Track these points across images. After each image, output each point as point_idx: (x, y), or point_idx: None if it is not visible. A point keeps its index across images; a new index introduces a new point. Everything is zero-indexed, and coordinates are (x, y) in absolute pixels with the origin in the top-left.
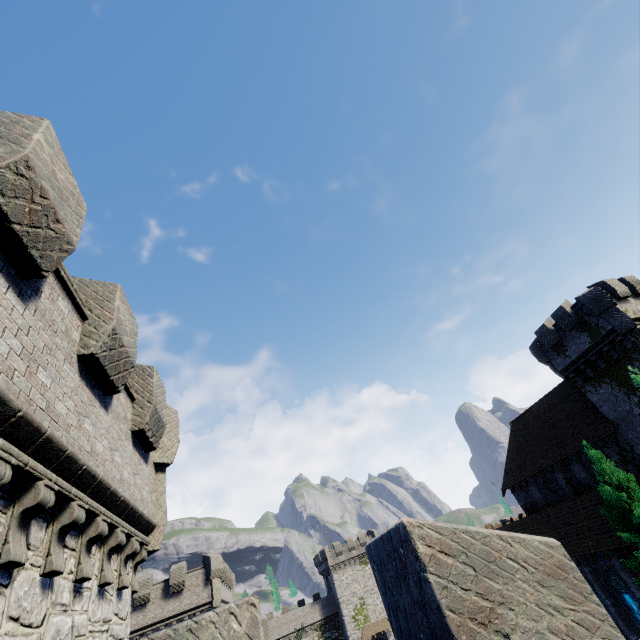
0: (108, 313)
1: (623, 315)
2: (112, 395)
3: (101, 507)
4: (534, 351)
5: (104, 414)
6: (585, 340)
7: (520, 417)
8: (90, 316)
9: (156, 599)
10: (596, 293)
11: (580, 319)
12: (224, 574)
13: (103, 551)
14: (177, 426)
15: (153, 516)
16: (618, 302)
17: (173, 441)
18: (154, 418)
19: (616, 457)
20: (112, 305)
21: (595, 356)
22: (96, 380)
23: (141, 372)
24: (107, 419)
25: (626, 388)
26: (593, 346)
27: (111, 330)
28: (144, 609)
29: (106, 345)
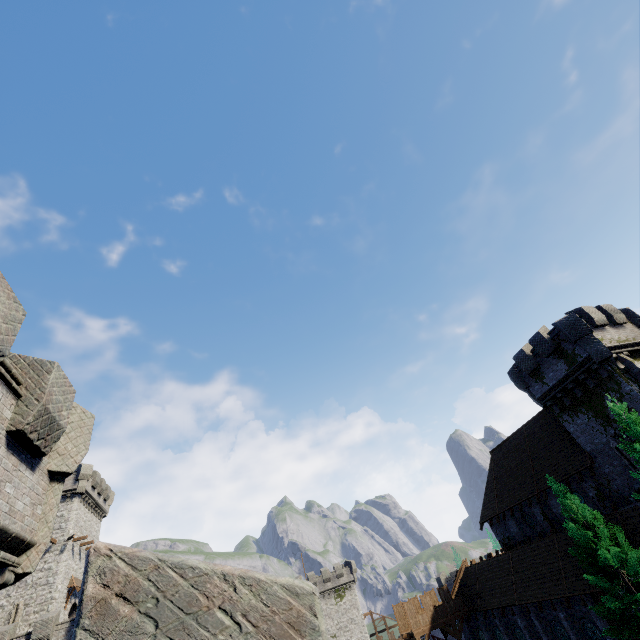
0: None
1: (599, 343)
2: None
3: None
4: (512, 377)
5: None
6: (562, 367)
7: (500, 446)
8: None
9: None
10: (572, 319)
11: (557, 345)
12: None
13: None
14: (90, 432)
15: (33, 532)
16: (595, 330)
17: (80, 448)
18: (43, 419)
19: (593, 492)
20: None
21: (572, 384)
22: None
23: (39, 367)
24: None
25: (602, 419)
26: (570, 374)
27: None
28: None
29: None
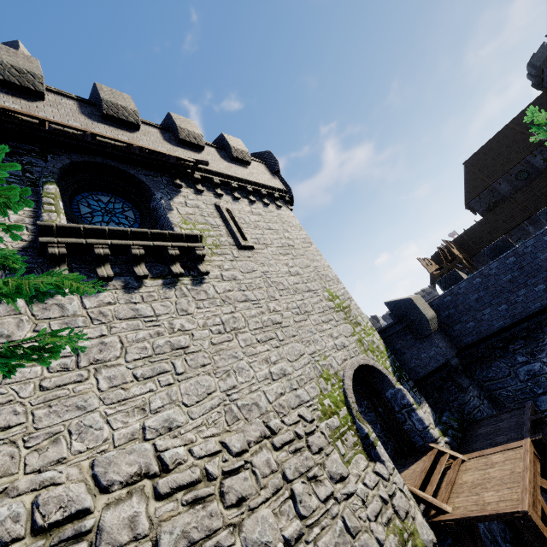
0: None
1: None
2: None
3: None
4: (544, 49)
5: None
6: None
7: (477, 152)
8: None
9: (210, 154)
10: None
11: None
12: None
13: None
14: None
15: None
16: None
17: None
18: None
19: None
20: None
21: None
22: None
23: None
24: None
25: None
26: None
27: None
28: (195, 153)
29: None
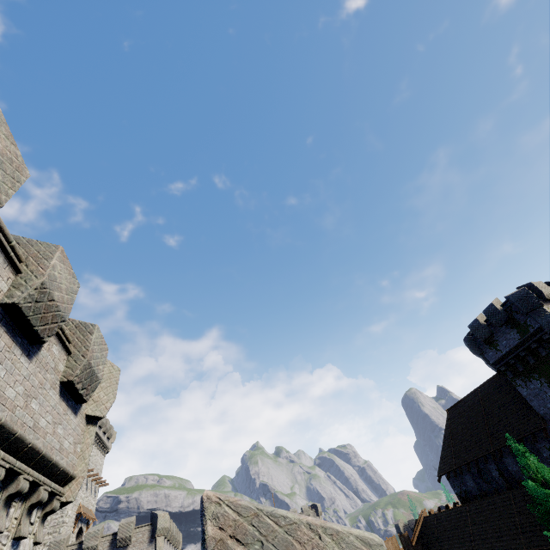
0: (42, 269)
1: (549, 315)
2: (41, 345)
3: (1, 451)
4: (468, 343)
5: (25, 362)
6: (514, 336)
7: (456, 405)
8: (25, 270)
9: None
10: (524, 293)
11: (509, 316)
12: (170, 533)
13: (1, 497)
14: (117, 382)
15: (74, 467)
16: (545, 303)
17: (109, 396)
18: (86, 372)
19: (547, 453)
20: (48, 263)
21: (524, 352)
22: (20, 329)
23: (83, 329)
24: (29, 367)
25: None
26: (522, 342)
27: (39, 284)
28: None
29: (32, 297)
